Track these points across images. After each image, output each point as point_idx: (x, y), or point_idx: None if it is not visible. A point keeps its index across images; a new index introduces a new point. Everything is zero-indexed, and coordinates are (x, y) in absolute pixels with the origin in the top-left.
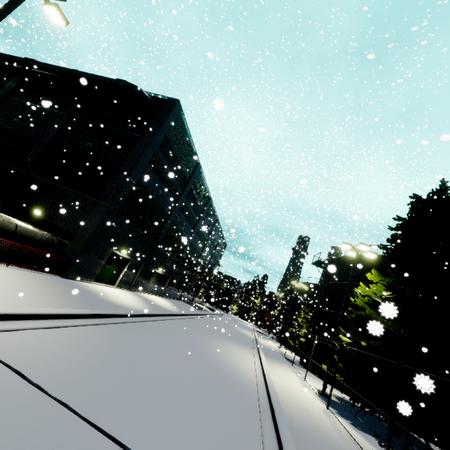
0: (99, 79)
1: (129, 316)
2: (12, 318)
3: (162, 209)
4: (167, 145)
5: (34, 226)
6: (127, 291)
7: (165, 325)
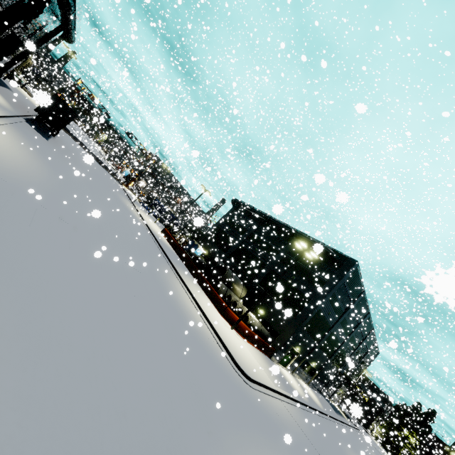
0: (307, 240)
1: (305, 405)
2: (283, 395)
3: (327, 323)
4: (342, 285)
5: (258, 318)
6: (291, 374)
7: (321, 421)
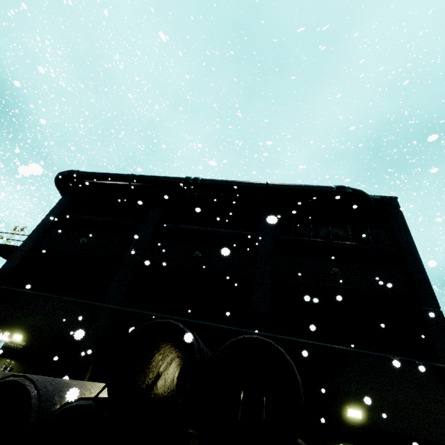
0: (311, 188)
1: None
2: None
3: None
4: None
5: None
6: None
7: None
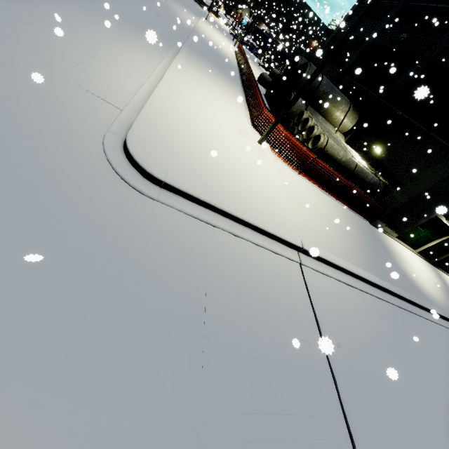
0: None
1: (416, 305)
2: (326, 263)
3: None
4: None
5: (368, 163)
6: (427, 263)
7: None
